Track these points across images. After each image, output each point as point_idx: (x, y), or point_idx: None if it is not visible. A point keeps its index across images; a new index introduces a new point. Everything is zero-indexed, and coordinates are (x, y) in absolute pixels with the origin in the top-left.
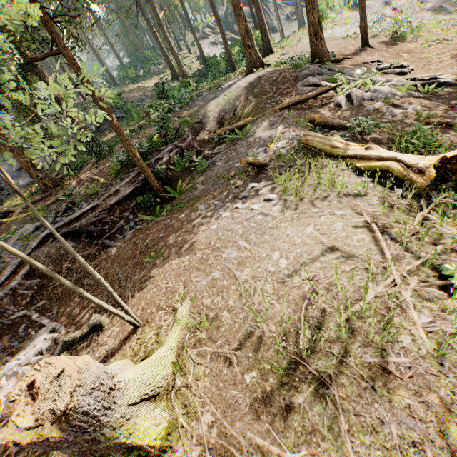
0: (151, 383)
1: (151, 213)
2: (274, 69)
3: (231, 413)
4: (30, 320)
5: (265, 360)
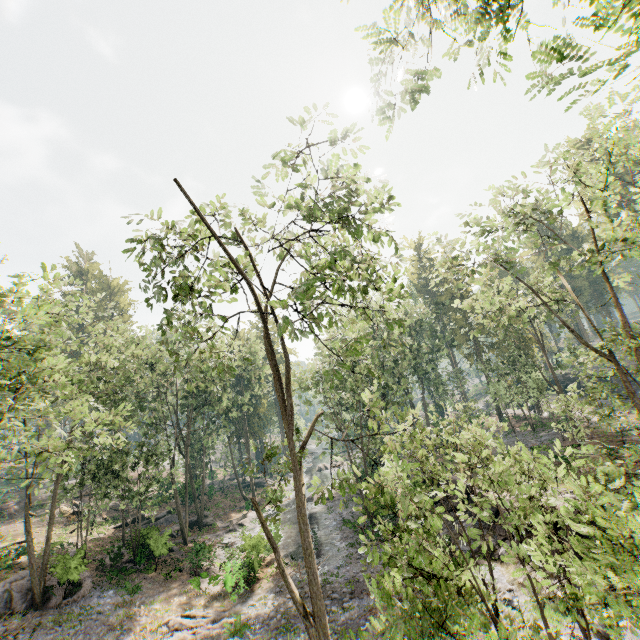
0: None
1: None
2: None
3: None
4: None
5: None
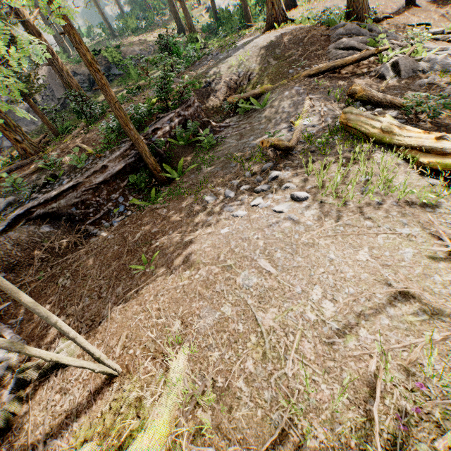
0: None
1: (144, 197)
2: (299, 26)
3: None
4: None
5: None
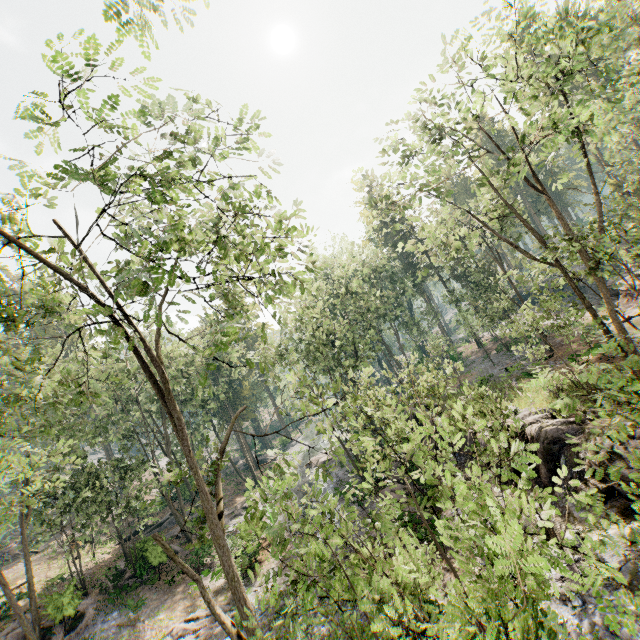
0: None
1: None
2: None
3: None
4: None
5: None
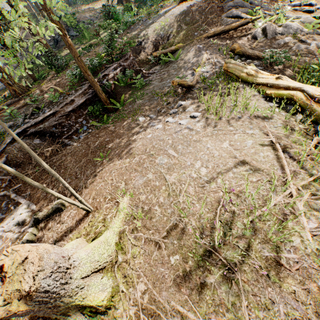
0: (99, 260)
1: (99, 120)
2: None
3: (159, 284)
4: (9, 199)
5: (186, 247)
